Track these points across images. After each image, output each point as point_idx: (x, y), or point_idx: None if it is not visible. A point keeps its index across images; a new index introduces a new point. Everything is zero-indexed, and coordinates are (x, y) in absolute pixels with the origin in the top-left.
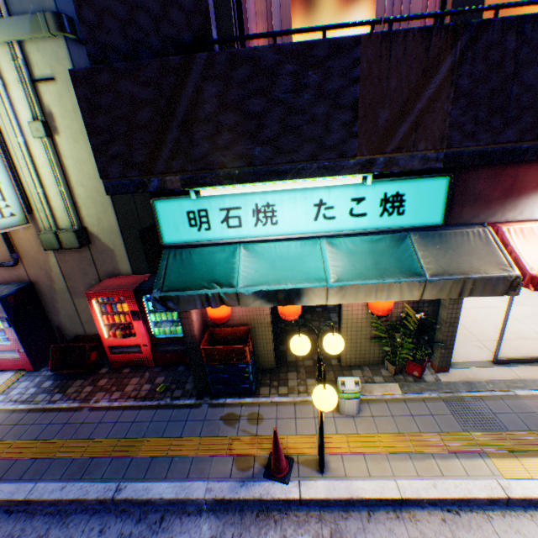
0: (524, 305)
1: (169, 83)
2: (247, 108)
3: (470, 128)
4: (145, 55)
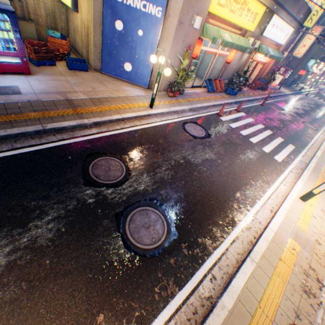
0: None
1: None
2: None
3: (324, 60)
4: None
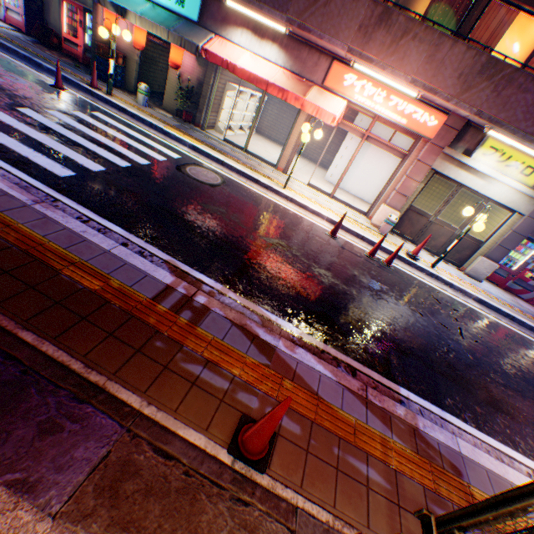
0: None
1: None
2: None
3: None
4: None
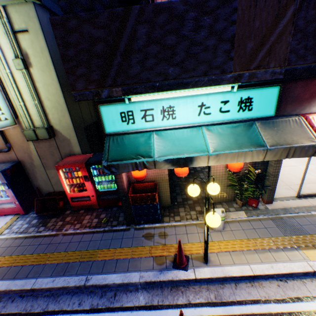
0: (311, 164)
1: (115, 26)
2: (165, 42)
3: (302, 52)
4: (98, 7)
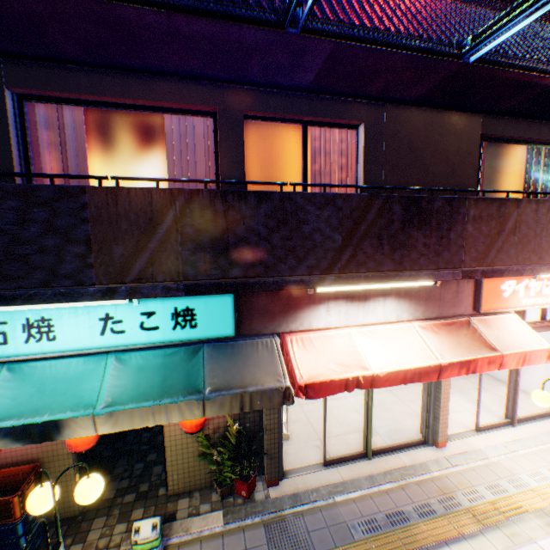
0: None
1: None
2: None
3: (202, 265)
4: None
